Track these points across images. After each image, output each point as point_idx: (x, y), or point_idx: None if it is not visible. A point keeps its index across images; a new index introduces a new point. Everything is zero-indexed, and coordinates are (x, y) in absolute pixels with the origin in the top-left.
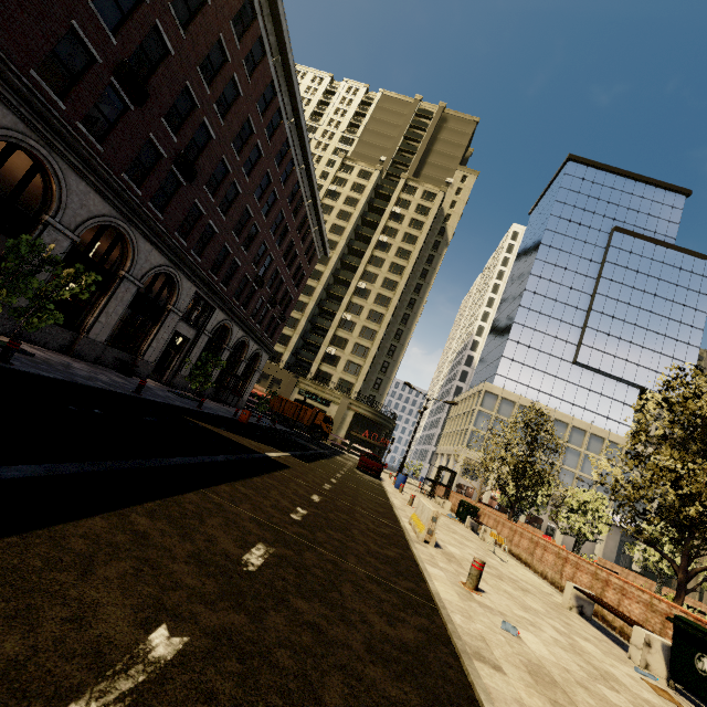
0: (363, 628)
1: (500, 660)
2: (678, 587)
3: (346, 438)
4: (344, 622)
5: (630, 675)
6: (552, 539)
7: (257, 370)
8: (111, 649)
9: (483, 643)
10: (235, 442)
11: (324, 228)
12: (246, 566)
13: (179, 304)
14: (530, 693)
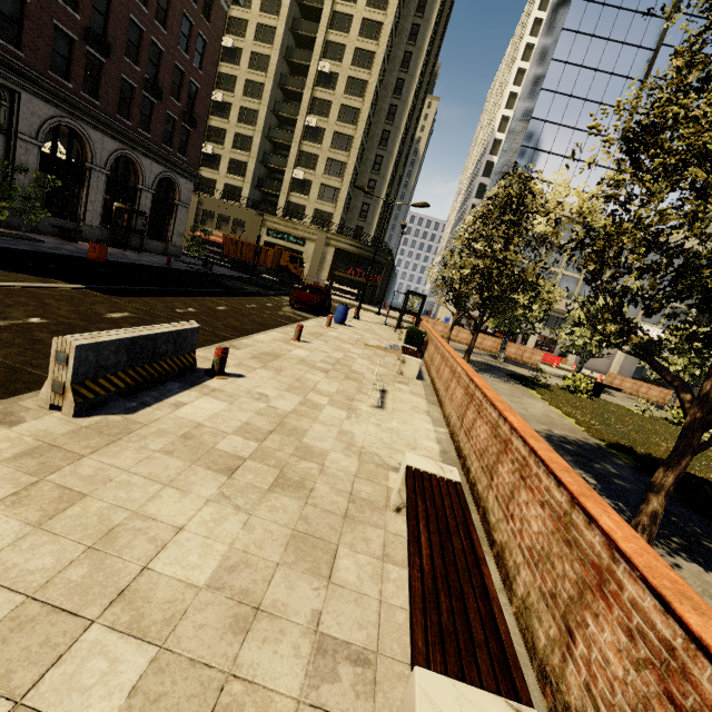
0: None
1: None
2: (682, 439)
3: (329, 279)
4: None
5: None
6: (565, 359)
7: (181, 204)
8: None
9: None
10: None
11: None
12: None
13: None
14: None
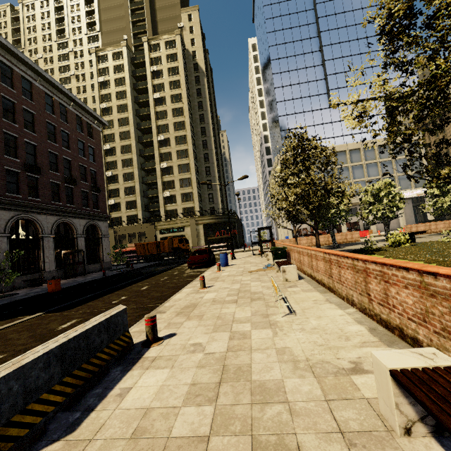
0: None
1: None
2: None
3: (206, 244)
4: None
5: None
6: (370, 230)
7: (103, 236)
8: None
9: None
10: None
11: (79, 101)
12: None
13: None
14: None
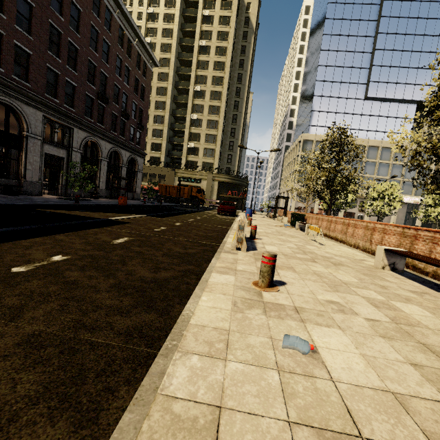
0: None
1: None
2: None
3: (217, 199)
4: None
5: None
6: None
7: (138, 171)
8: None
9: None
10: (79, 216)
11: (143, 38)
12: None
13: (32, 129)
14: None
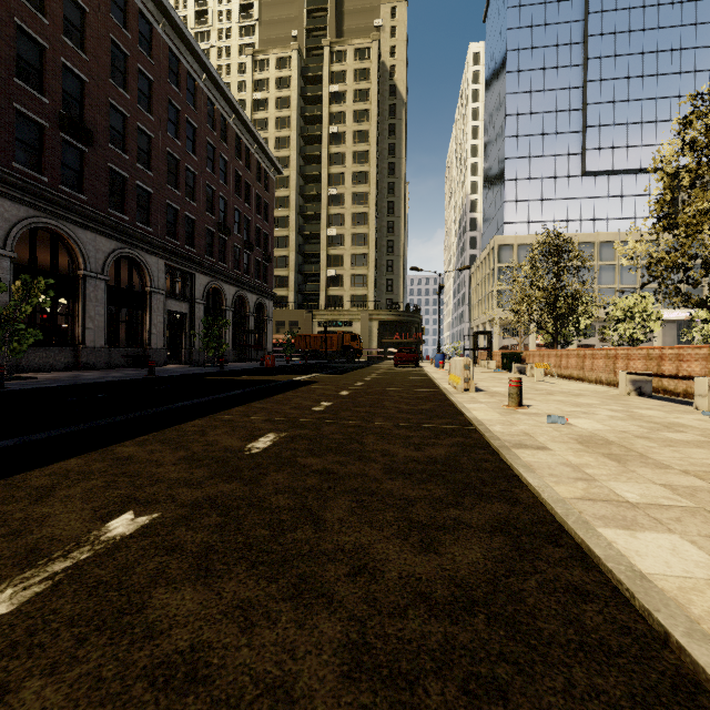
0: (384, 459)
1: (546, 442)
2: None
3: (379, 348)
4: (361, 461)
5: (697, 419)
6: None
7: (268, 319)
8: (52, 544)
9: (525, 437)
10: (259, 380)
11: (263, 143)
12: (250, 451)
13: (155, 283)
14: (580, 455)
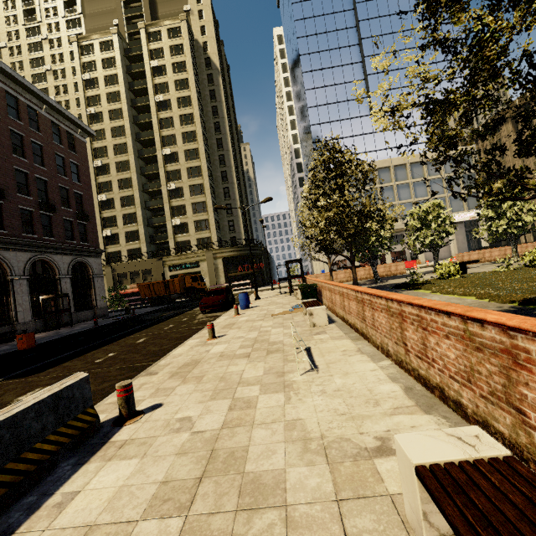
0: None
1: None
2: None
3: (227, 281)
4: None
5: None
6: (417, 260)
7: (95, 276)
8: None
9: None
10: None
11: (54, 103)
12: None
13: None
14: None
